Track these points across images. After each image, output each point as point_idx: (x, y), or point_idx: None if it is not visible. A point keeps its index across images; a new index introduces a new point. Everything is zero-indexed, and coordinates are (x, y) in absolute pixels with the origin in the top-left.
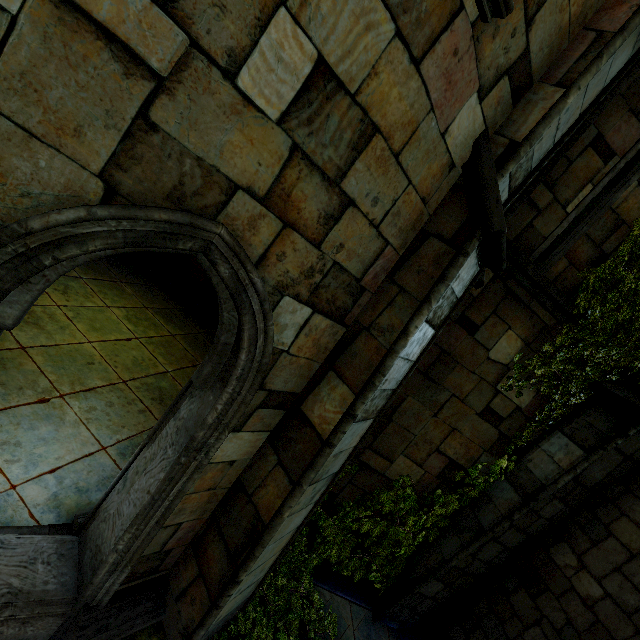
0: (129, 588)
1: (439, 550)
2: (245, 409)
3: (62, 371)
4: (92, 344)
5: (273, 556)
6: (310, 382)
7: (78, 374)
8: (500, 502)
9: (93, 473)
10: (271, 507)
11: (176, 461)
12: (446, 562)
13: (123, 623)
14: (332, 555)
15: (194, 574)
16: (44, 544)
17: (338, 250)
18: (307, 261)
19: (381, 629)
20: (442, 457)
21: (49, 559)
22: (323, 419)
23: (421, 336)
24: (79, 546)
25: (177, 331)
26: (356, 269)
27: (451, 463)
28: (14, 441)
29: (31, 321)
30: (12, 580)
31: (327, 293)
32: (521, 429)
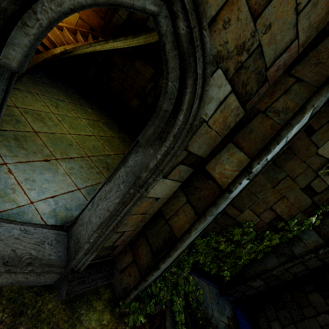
0: (94, 263)
1: (263, 264)
2: (175, 160)
3: (56, 146)
4: (71, 135)
5: (175, 256)
6: (213, 151)
7: (64, 149)
8: (308, 242)
9: (73, 201)
10: (181, 228)
11: (127, 191)
12: (268, 271)
13: (91, 281)
14: (201, 259)
15: (130, 260)
16: (48, 234)
17: (265, 31)
18: (243, 35)
19: (224, 300)
20: (272, 213)
21: (51, 242)
22: (222, 175)
23: (303, 120)
24: (67, 237)
25: (115, 135)
26: (269, 57)
27: (277, 217)
28: (32, 179)
29: (39, 119)
30: (32, 251)
31: (244, 75)
32: (327, 201)
